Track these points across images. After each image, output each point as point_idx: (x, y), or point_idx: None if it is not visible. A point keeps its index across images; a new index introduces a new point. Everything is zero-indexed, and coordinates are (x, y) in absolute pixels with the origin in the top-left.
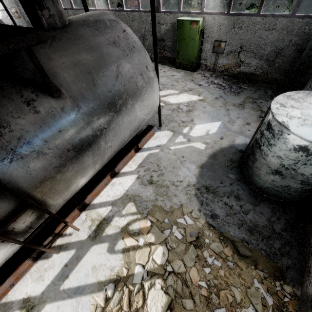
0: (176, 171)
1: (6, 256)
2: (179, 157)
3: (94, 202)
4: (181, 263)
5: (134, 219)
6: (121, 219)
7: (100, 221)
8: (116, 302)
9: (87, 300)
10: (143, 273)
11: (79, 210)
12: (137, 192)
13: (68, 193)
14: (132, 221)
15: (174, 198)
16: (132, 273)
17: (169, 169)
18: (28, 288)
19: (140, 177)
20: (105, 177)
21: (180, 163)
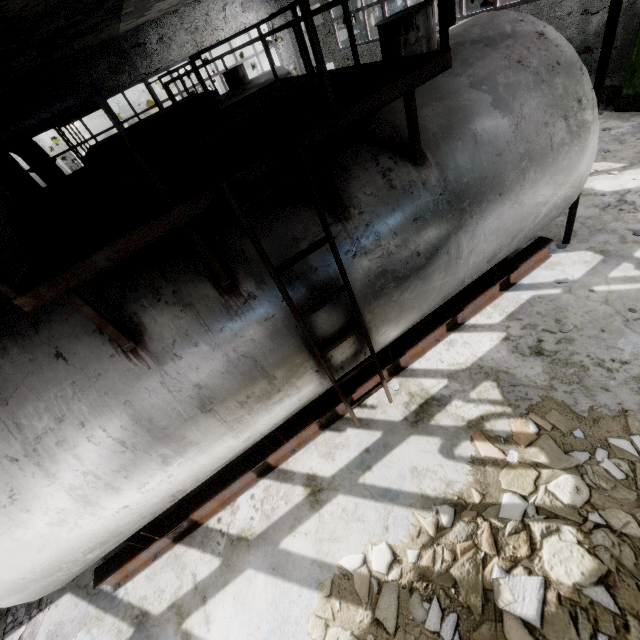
0: (609, 338)
1: (309, 398)
2: (620, 310)
3: (413, 366)
4: (630, 519)
5: (496, 412)
6: (467, 405)
7: (426, 399)
8: (462, 536)
9: (403, 515)
10: (524, 507)
11: (388, 374)
12: (504, 365)
13: (394, 331)
14: (492, 414)
15: (601, 393)
16: (495, 502)
17: (588, 332)
18: (313, 462)
19: (510, 338)
20: (439, 325)
21: (622, 322)
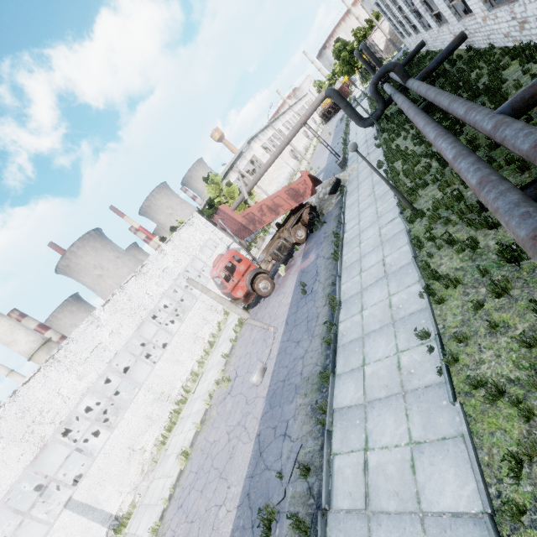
0: None
1: None
2: None
3: None
4: None
5: None
6: None
7: None
8: None
9: None
10: None
11: None
12: None
13: None
14: None
15: None
16: None
17: None
18: None
19: None
20: None
21: None
